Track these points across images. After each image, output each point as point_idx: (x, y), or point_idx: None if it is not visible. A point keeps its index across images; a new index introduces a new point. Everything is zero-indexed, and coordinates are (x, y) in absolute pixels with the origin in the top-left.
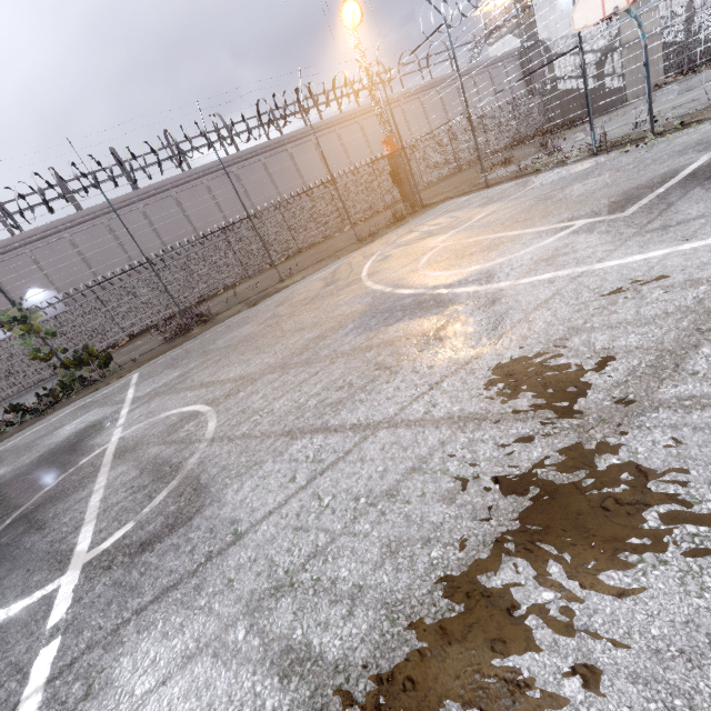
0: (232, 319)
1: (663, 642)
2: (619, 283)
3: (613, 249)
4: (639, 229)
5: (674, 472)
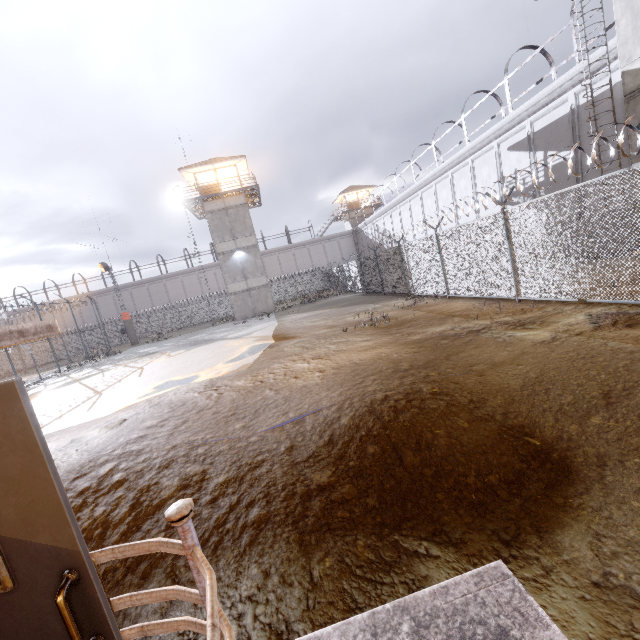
0: None
1: None
2: None
3: None
4: None
5: None
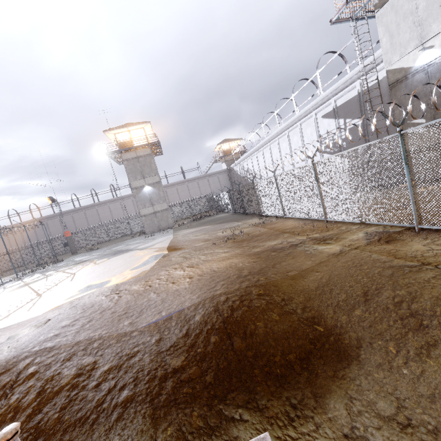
0: None
1: None
2: None
3: None
4: None
5: None
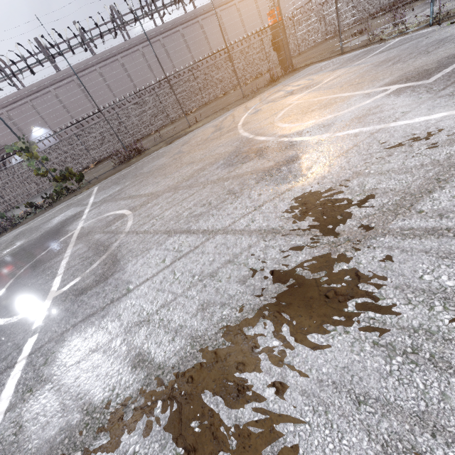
0: (155, 153)
1: (326, 376)
2: (400, 139)
3: (409, 111)
4: (434, 94)
5: (377, 278)
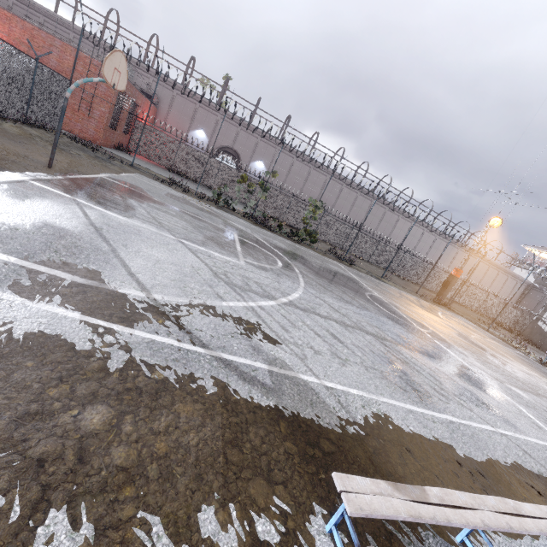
0: (372, 277)
1: None
2: None
3: (546, 385)
4: None
5: None
